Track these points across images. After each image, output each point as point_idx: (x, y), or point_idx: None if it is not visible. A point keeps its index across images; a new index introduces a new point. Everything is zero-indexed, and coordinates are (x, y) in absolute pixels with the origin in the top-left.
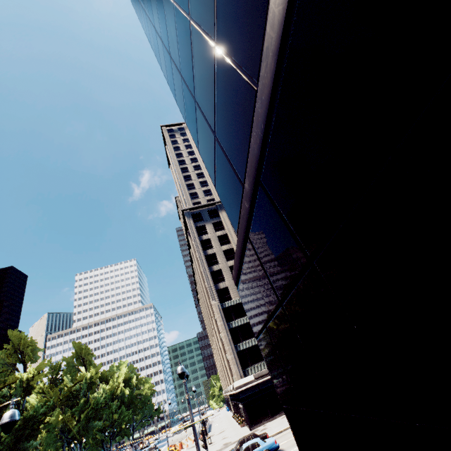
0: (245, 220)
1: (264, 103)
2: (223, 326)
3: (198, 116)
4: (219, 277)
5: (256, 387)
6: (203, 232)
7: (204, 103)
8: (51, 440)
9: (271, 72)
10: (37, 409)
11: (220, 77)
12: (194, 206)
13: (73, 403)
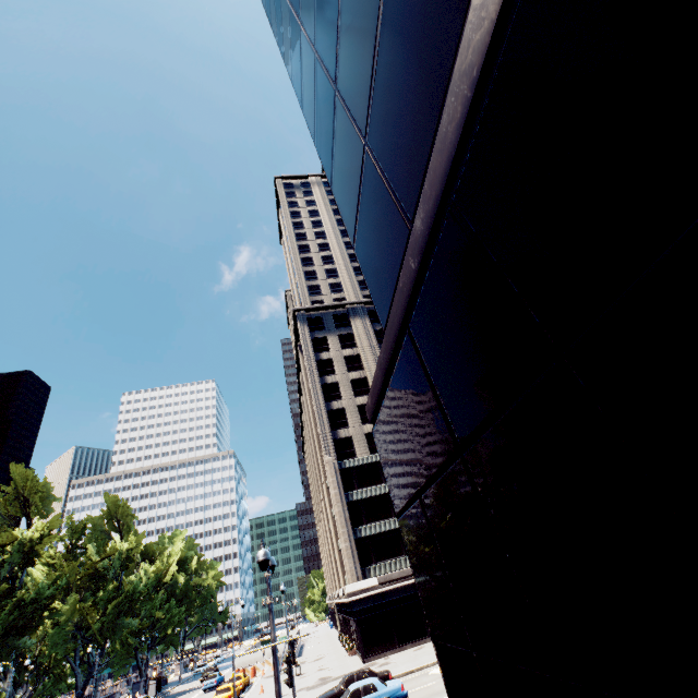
0: (405, 297)
1: (488, 10)
2: (339, 497)
3: (337, 118)
4: (340, 420)
5: (380, 598)
6: (322, 347)
7: (352, 84)
8: (58, 637)
9: None
10: (41, 589)
11: (391, 9)
12: (312, 306)
13: (98, 586)
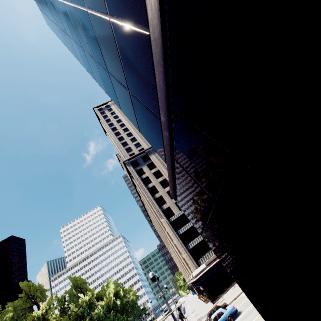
0: (169, 147)
1: (158, 41)
2: (174, 235)
3: (113, 83)
4: (161, 201)
5: (209, 272)
6: (142, 173)
7: (115, 70)
8: None
9: (156, 10)
10: None
11: (120, 42)
12: (130, 157)
13: None
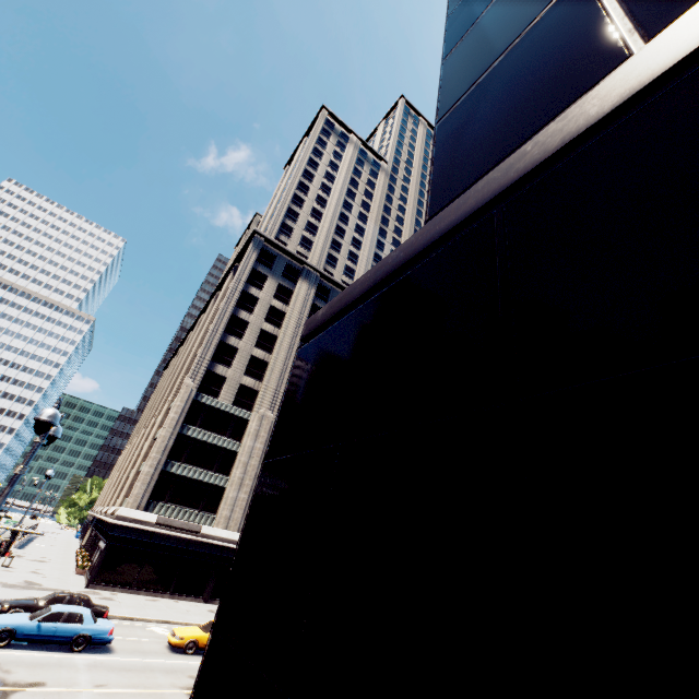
0: (529, 163)
1: None
2: (174, 423)
3: None
4: (227, 356)
5: (148, 536)
6: (257, 283)
7: None
8: None
9: None
10: None
11: None
12: (275, 241)
13: None
